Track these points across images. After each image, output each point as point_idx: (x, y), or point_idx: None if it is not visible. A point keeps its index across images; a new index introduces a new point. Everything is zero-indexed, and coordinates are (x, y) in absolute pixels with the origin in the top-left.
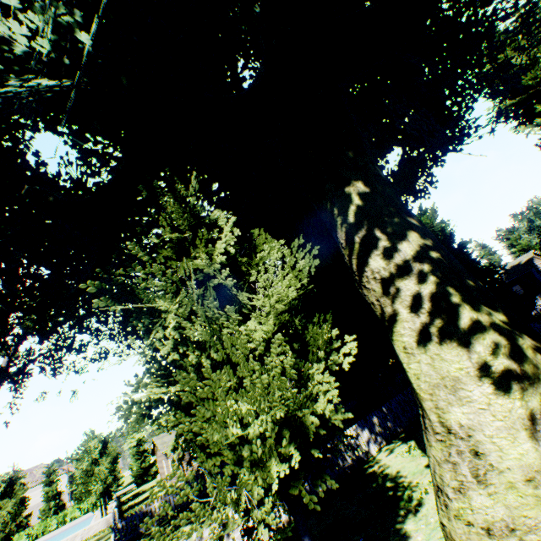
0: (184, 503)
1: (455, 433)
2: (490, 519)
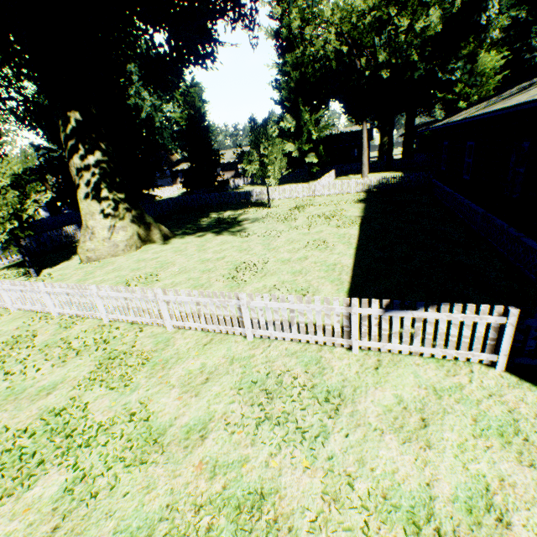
0: None
1: (90, 228)
2: (90, 248)
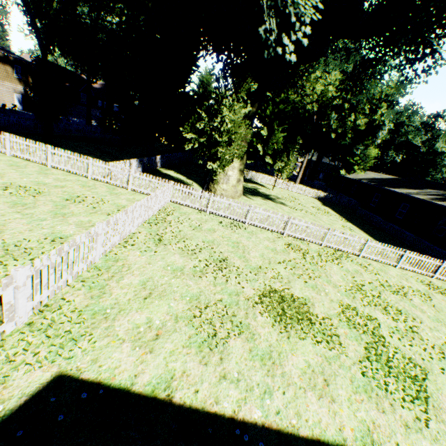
0: None
1: (227, 175)
2: (224, 189)
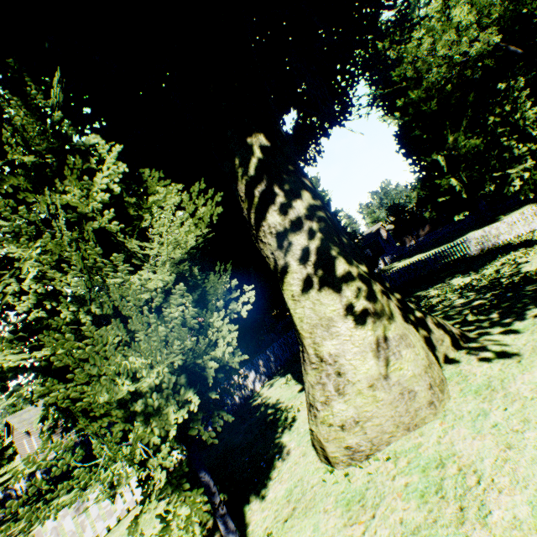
0: (57, 476)
1: (326, 361)
2: (345, 418)
